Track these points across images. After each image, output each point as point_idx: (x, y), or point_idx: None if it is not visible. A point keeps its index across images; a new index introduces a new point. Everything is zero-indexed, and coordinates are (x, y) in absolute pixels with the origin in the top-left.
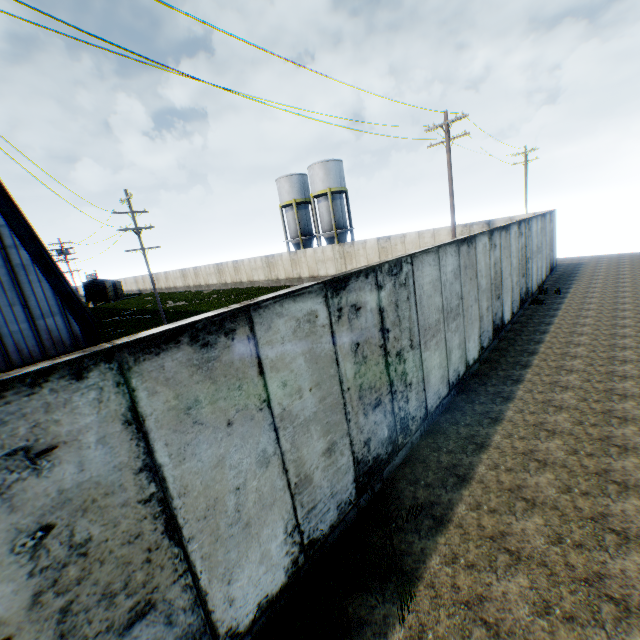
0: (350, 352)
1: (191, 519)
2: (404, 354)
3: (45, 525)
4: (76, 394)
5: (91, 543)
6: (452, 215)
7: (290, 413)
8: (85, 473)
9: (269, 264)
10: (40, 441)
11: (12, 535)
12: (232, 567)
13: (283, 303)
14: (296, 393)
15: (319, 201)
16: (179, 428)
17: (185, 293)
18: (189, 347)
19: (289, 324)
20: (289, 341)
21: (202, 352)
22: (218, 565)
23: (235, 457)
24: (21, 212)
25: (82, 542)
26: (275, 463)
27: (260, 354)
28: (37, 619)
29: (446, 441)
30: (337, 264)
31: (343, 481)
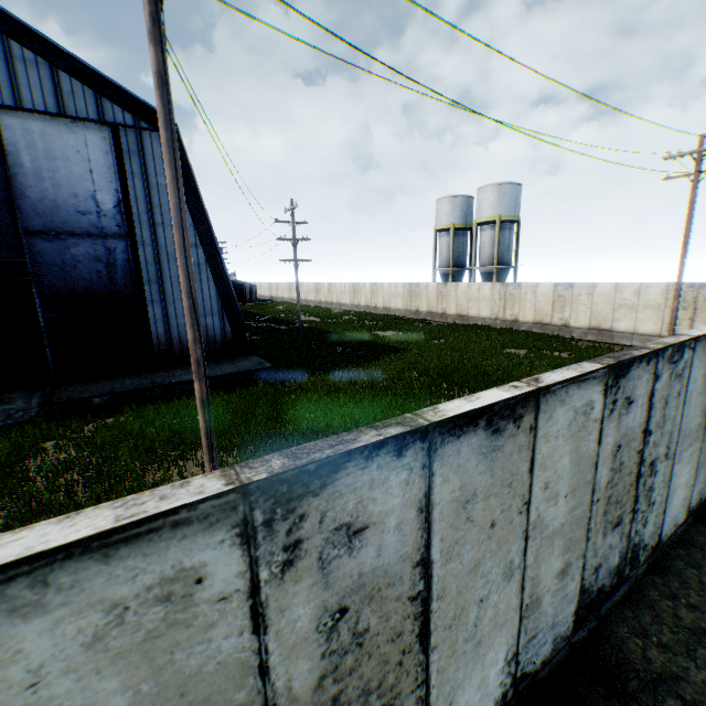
0: (609, 455)
1: (439, 625)
2: (655, 464)
3: (341, 606)
4: (392, 472)
5: (366, 633)
6: (679, 271)
7: (542, 521)
8: (379, 558)
9: (411, 293)
10: (358, 518)
11: (319, 611)
12: (456, 686)
13: (568, 389)
14: (552, 498)
15: (483, 229)
16: (454, 522)
17: (315, 308)
18: (483, 432)
19: (566, 415)
20: (561, 435)
21: (491, 439)
22: (446, 681)
23: (487, 563)
24: (206, 213)
25: (361, 631)
26: (516, 577)
27: (535, 447)
28: (315, 701)
29: (682, 588)
30: (494, 306)
31: (565, 610)
